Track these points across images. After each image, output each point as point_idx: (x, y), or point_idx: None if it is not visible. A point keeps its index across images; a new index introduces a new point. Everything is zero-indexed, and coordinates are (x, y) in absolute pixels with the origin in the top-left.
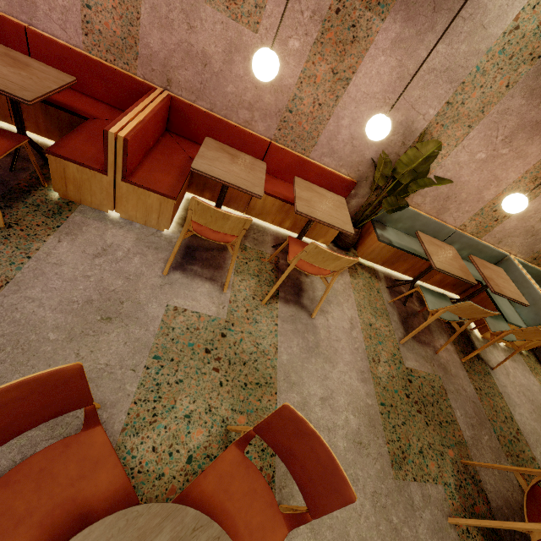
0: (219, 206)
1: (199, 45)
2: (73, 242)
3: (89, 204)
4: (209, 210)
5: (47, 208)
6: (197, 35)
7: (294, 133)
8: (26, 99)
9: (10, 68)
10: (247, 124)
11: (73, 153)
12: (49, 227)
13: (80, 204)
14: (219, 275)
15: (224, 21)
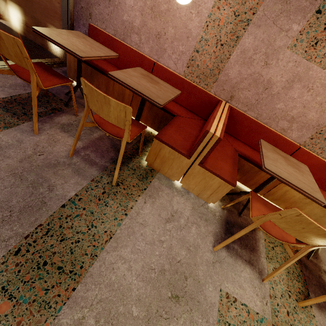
0: (256, 192)
1: (268, 75)
2: (153, 204)
3: (163, 173)
4: (308, 224)
5: (139, 172)
6: (269, 69)
7: (325, 142)
8: (160, 103)
9: (150, 83)
10: (282, 131)
11: (170, 140)
12: (139, 189)
13: (158, 171)
14: (255, 259)
15: (297, 60)
